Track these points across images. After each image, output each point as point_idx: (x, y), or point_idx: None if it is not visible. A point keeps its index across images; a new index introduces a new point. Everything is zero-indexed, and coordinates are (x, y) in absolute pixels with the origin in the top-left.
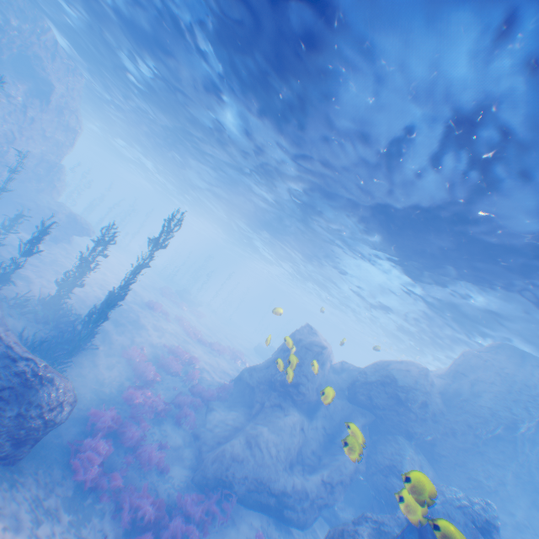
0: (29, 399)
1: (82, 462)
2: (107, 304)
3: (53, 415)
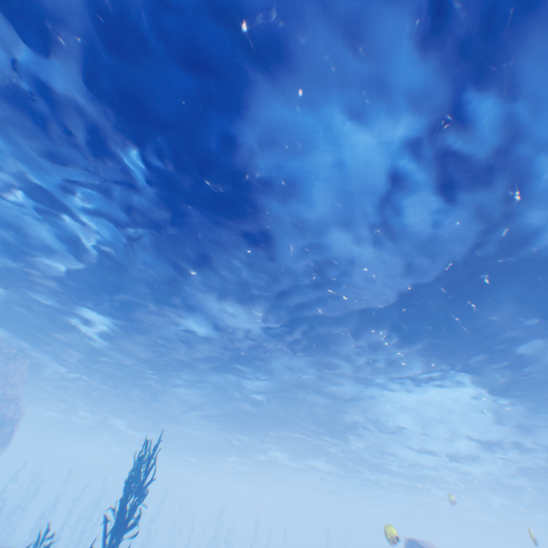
0: None
1: None
2: None
3: None
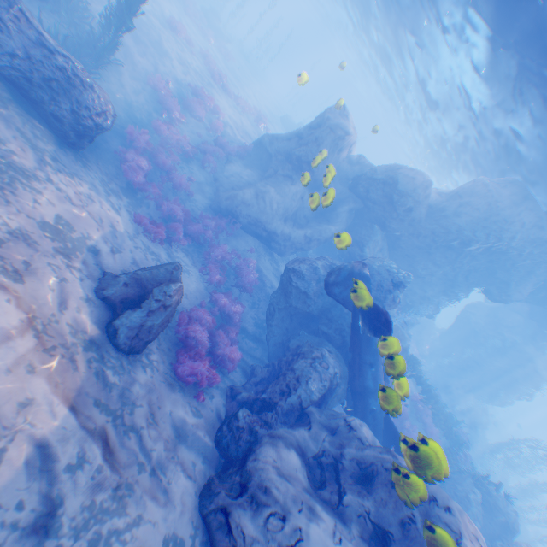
0: (78, 101)
1: (129, 169)
2: (126, 8)
3: (101, 122)
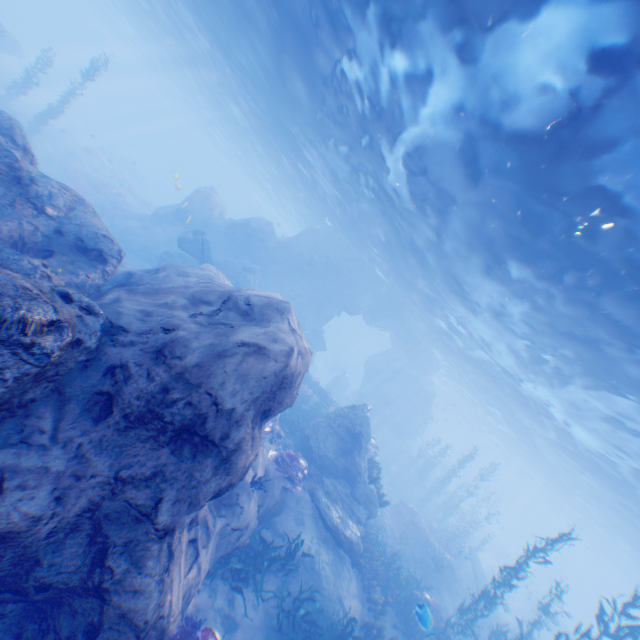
0: None
1: None
2: (49, 111)
3: None
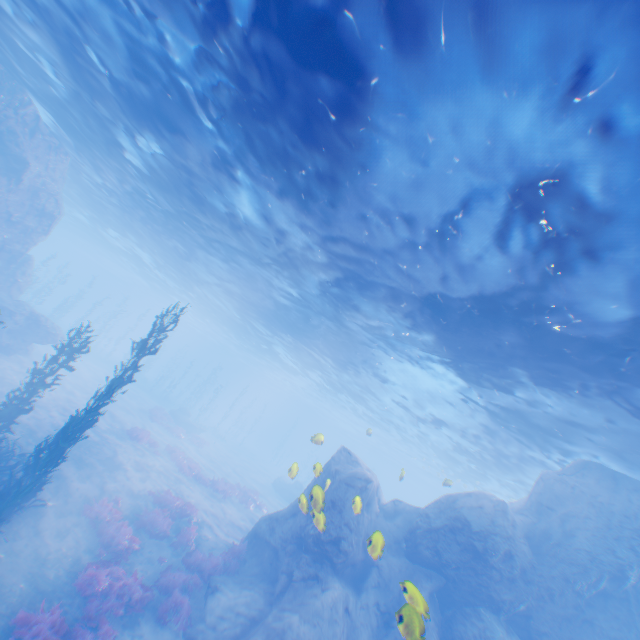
0: None
1: None
2: (65, 436)
3: None
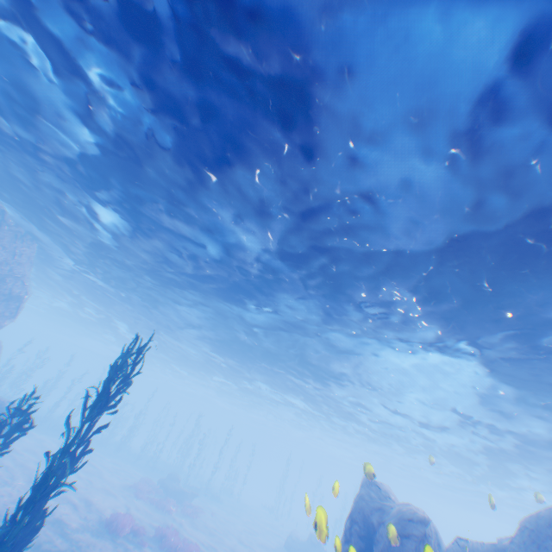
0: None
1: None
2: None
3: None
